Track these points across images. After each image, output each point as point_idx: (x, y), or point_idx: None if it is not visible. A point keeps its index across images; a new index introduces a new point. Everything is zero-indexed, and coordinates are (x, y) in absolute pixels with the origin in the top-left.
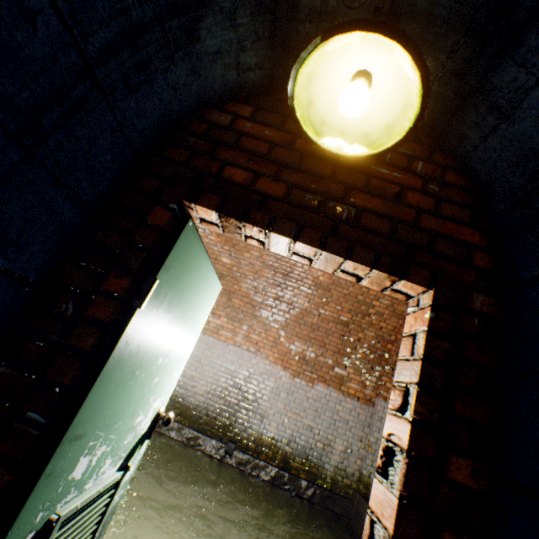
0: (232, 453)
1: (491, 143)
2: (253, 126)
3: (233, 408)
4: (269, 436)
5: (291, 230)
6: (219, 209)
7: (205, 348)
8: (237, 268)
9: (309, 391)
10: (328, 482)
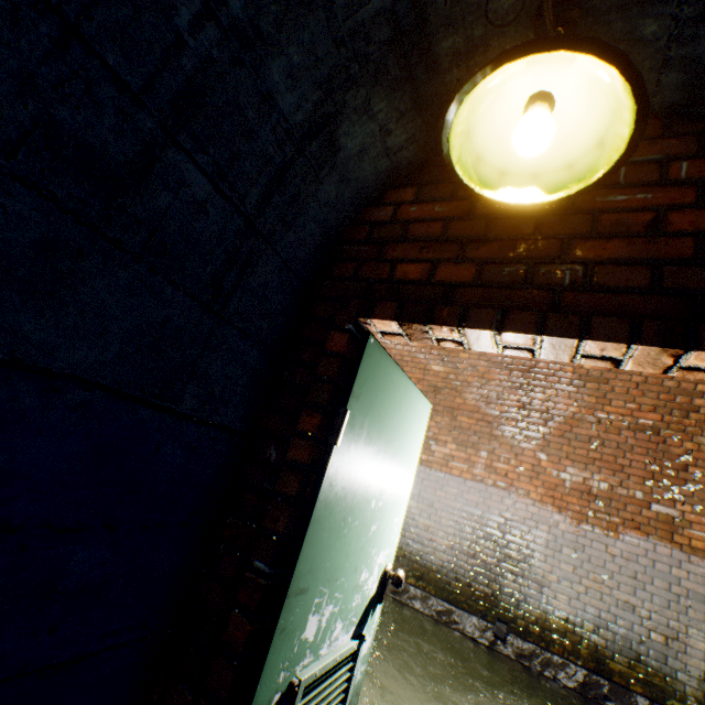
0: (505, 638)
1: None
2: (419, 208)
3: (492, 570)
4: (559, 616)
5: (491, 319)
6: (397, 317)
7: (435, 487)
8: (453, 375)
9: (611, 544)
10: None
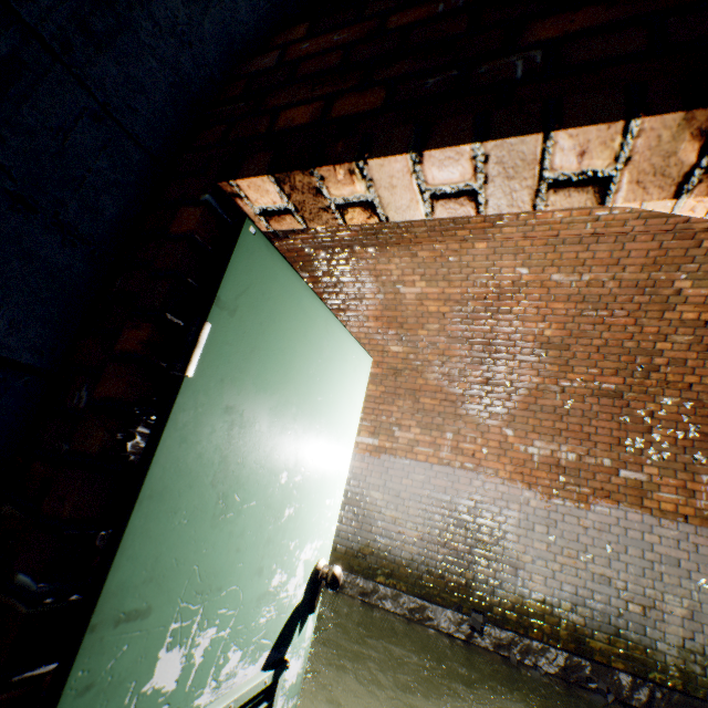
0: (482, 629)
1: None
2: (313, 43)
3: (464, 557)
4: (536, 599)
5: (407, 139)
6: (272, 169)
7: (401, 475)
8: (413, 355)
9: (583, 516)
10: (675, 678)
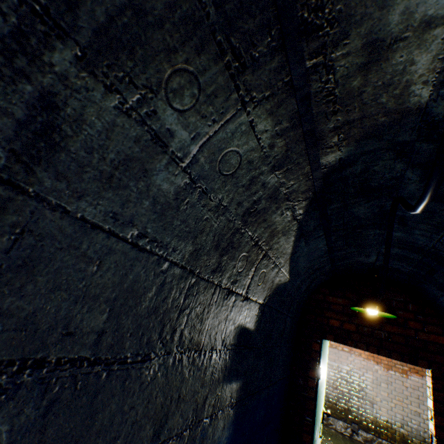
0: (357, 432)
1: (437, 303)
2: (332, 298)
3: (346, 395)
4: (383, 419)
5: (363, 346)
6: (334, 340)
7: None
8: None
9: (405, 381)
10: None
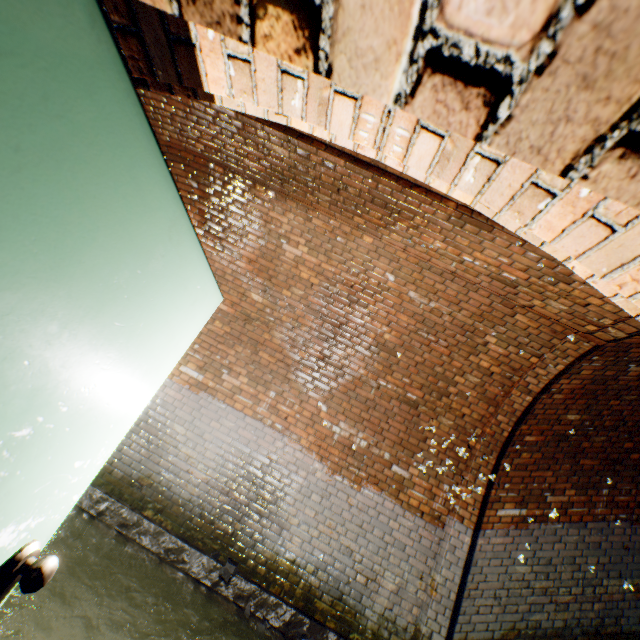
0: (230, 579)
1: None
2: None
3: (241, 509)
4: (289, 558)
5: None
6: None
7: (212, 417)
8: (270, 309)
9: (353, 495)
10: (368, 639)
